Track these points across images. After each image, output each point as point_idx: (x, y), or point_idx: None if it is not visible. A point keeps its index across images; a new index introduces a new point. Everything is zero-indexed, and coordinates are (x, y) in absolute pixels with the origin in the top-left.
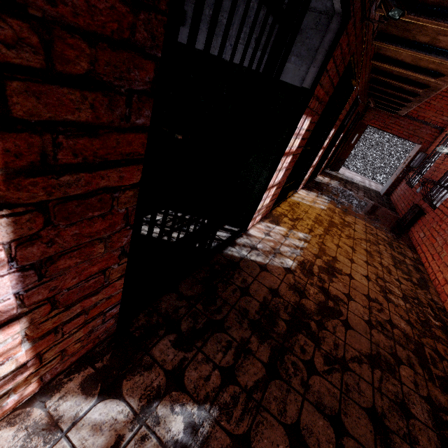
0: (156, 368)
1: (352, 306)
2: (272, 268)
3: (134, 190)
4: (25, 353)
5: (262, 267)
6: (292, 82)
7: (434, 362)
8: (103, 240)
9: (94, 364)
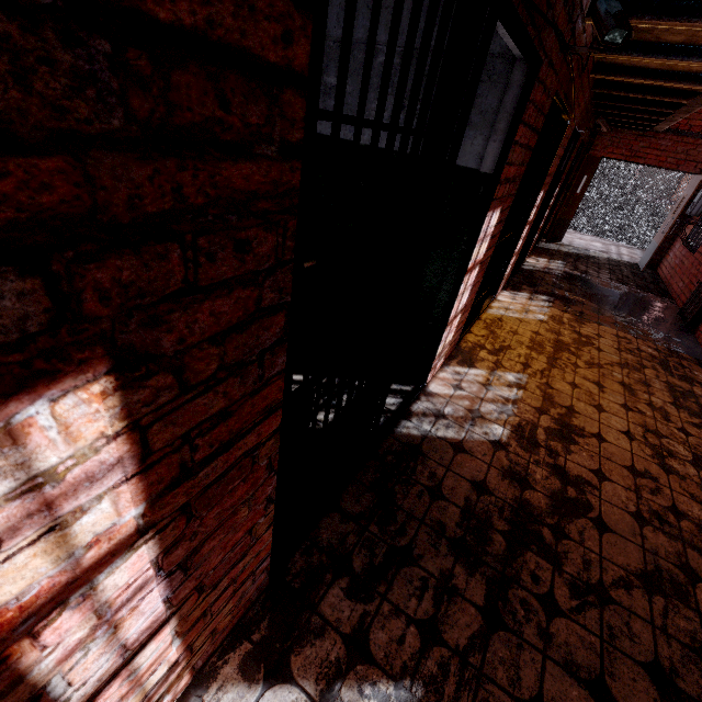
0: (330, 633)
1: (607, 492)
2: (472, 445)
3: (274, 435)
4: (176, 650)
5: (457, 447)
6: (463, 164)
7: None
8: (247, 502)
9: (251, 636)
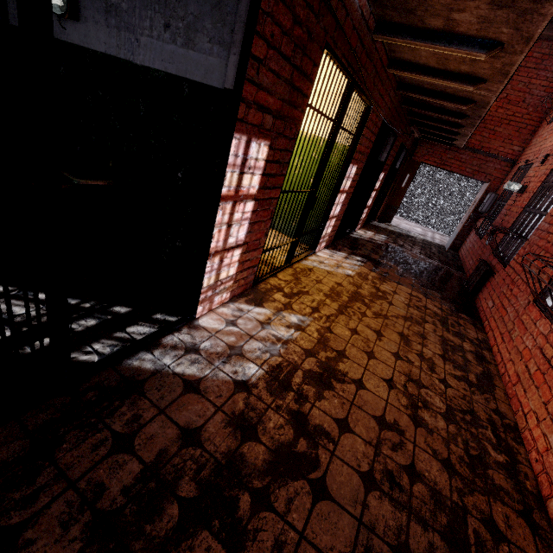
0: None
1: (344, 446)
2: (210, 385)
3: None
4: None
5: (190, 386)
6: (220, 86)
7: (482, 551)
8: None
9: None
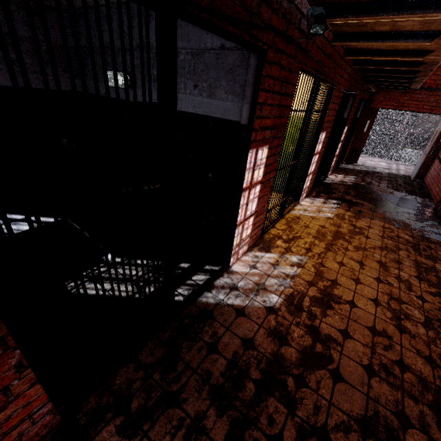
0: None
1: (348, 347)
2: (251, 310)
3: None
4: None
5: (239, 312)
6: (235, 119)
7: None
8: None
9: None
